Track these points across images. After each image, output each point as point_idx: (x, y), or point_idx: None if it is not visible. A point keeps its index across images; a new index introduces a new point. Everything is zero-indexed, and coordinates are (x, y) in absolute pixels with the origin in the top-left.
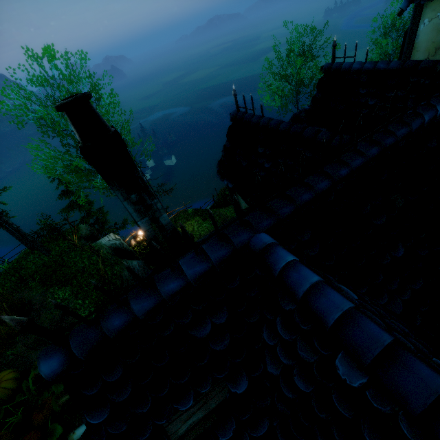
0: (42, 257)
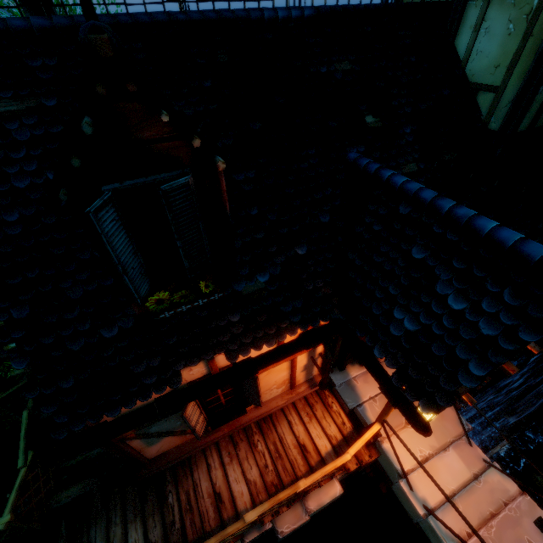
0: None
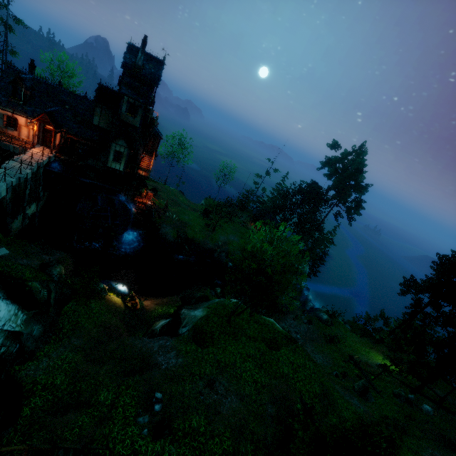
0: None
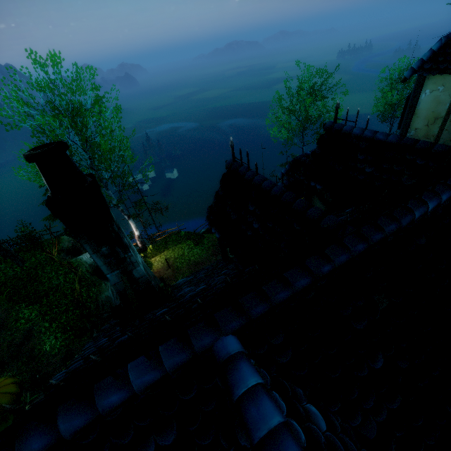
0: (15, 267)
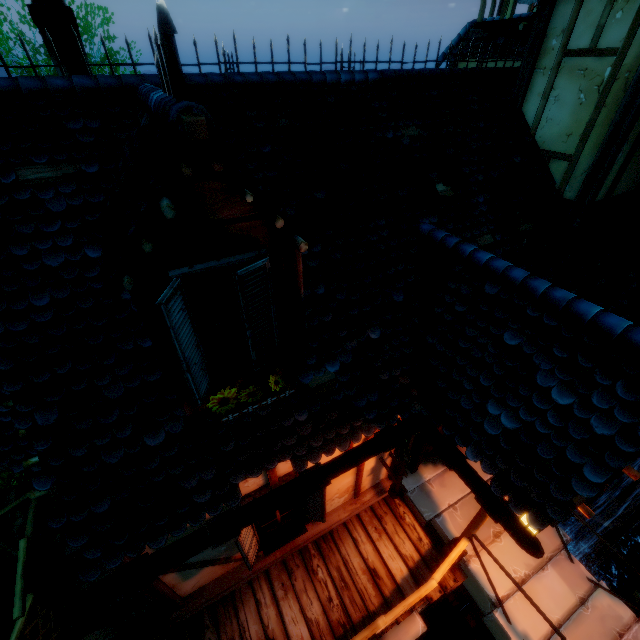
0: None
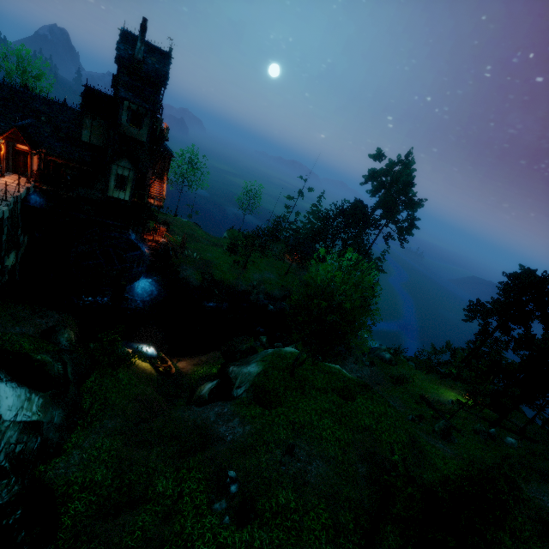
0: None
